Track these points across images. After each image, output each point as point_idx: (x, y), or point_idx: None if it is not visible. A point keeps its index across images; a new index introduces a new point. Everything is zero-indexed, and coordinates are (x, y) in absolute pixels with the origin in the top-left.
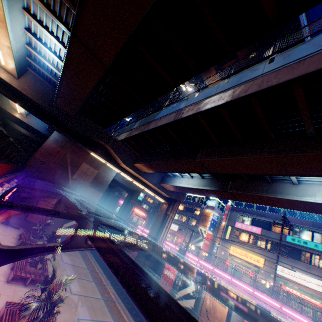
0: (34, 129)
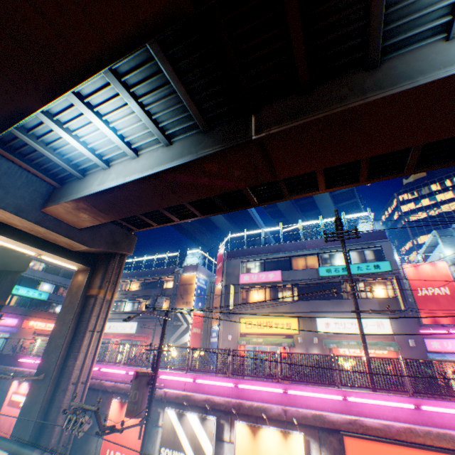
0: None
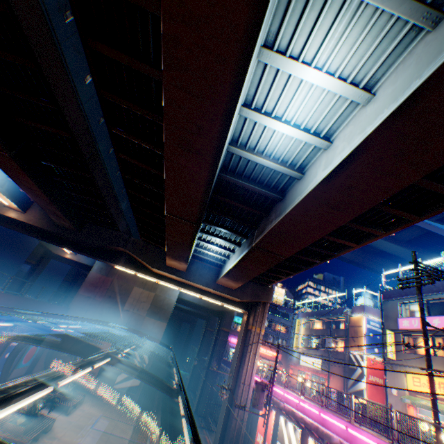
0: (87, 265)
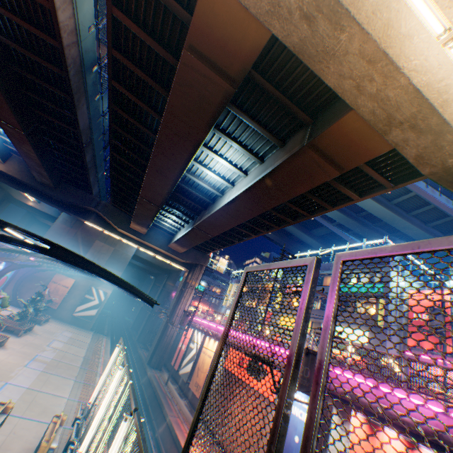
0: (50, 215)
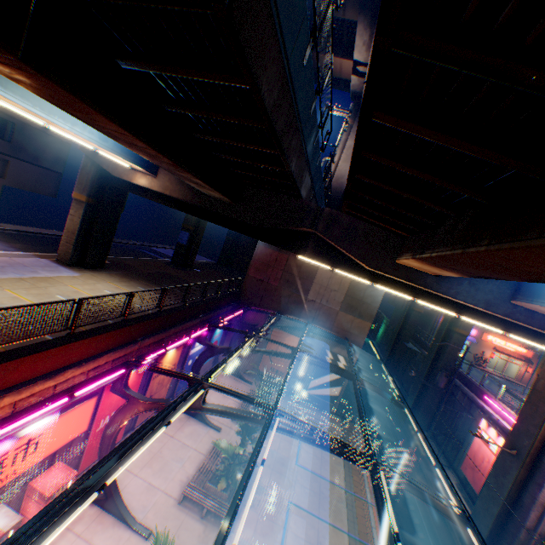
0: None
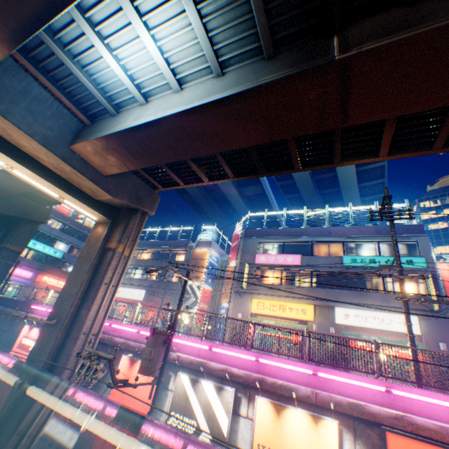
0: None
